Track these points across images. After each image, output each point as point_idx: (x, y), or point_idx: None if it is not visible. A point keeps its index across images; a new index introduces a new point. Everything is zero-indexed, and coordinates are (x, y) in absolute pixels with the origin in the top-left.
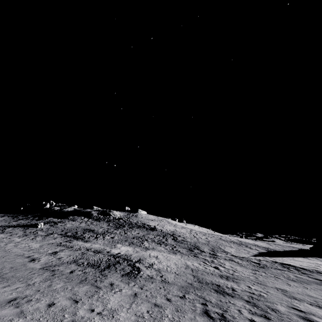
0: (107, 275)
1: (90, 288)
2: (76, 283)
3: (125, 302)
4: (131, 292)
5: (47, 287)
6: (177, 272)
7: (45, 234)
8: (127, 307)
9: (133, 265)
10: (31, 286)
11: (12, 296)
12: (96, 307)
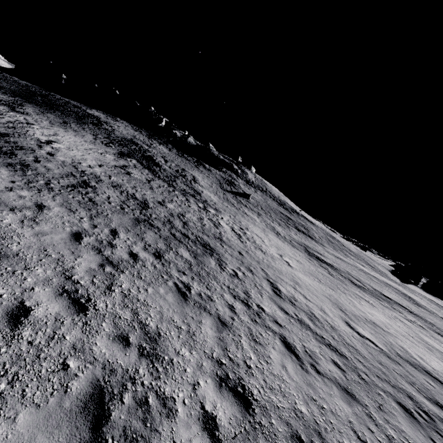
0: None
1: None
2: None
3: None
4: None
5: None
6: (438, 313)
7: (284, 223)
8: None
9: (421, 304)
10: None
11: None
12: None
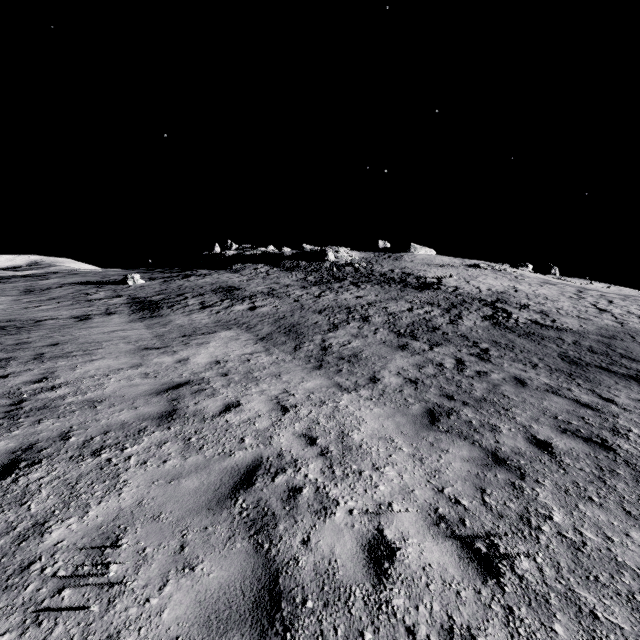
0: None
1: None
2: None
3: None
4: None
5: None
6: None
7: (97, 298)
8: None
9: None
10: None
11: None
12: None
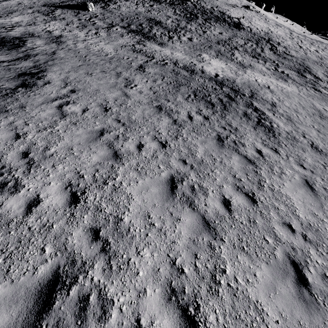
0: (237, 129)
1: (243, 162)
2: (215, 146)
3: (312, 206)
4: (298, 177)
5: (187, 152)
6: (315, 126)
7: (105, 26)
8: (325, 220)
9: (252, 106)
10: (168, 148)
11: (164, 173)
12: (287, 218)
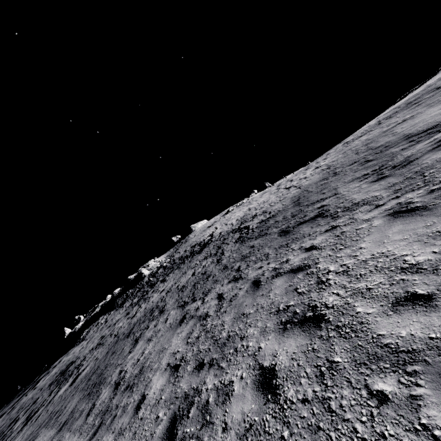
0: None
1: None
2: None
3: None
4: None
5: None
6: None
7: None
8: None
9: None
10: None
11: None
12: None
